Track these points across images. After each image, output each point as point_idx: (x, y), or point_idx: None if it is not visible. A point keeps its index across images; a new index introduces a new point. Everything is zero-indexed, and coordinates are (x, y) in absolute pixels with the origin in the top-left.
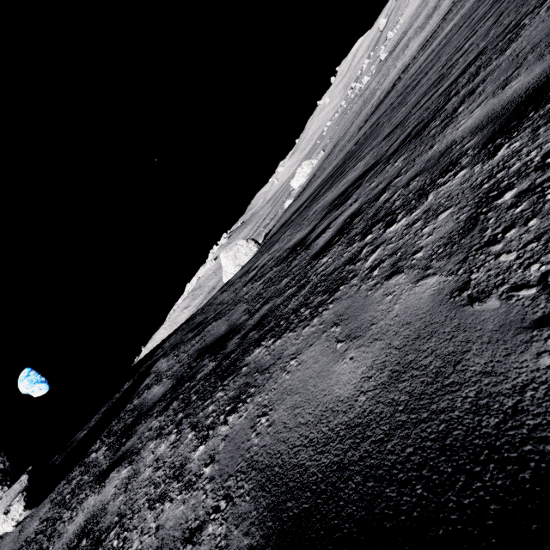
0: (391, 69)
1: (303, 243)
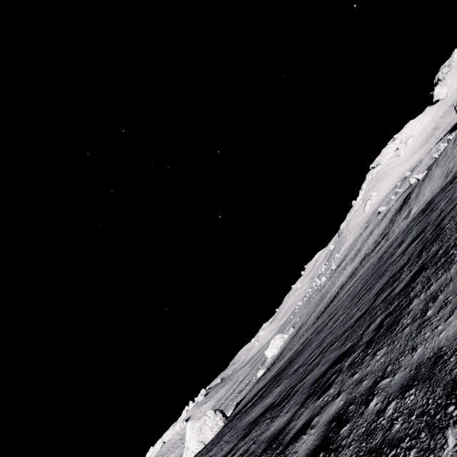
0: (336, 280)
1: None
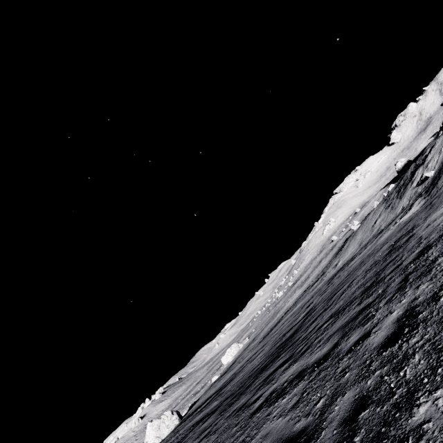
0: (287, 301)
1: None
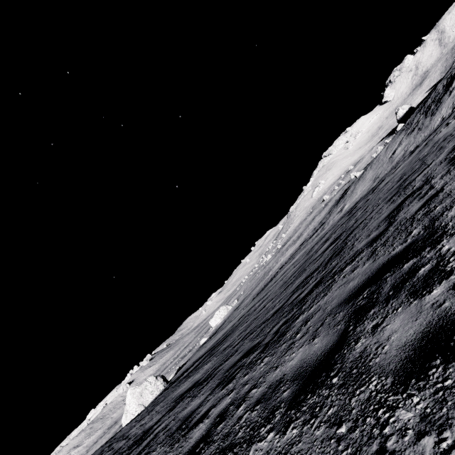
0: (279, 259)
1: (147, 434)
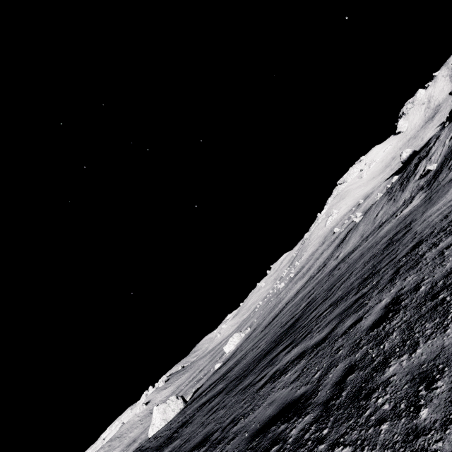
0: (288, 292)
1: (185, 422)
